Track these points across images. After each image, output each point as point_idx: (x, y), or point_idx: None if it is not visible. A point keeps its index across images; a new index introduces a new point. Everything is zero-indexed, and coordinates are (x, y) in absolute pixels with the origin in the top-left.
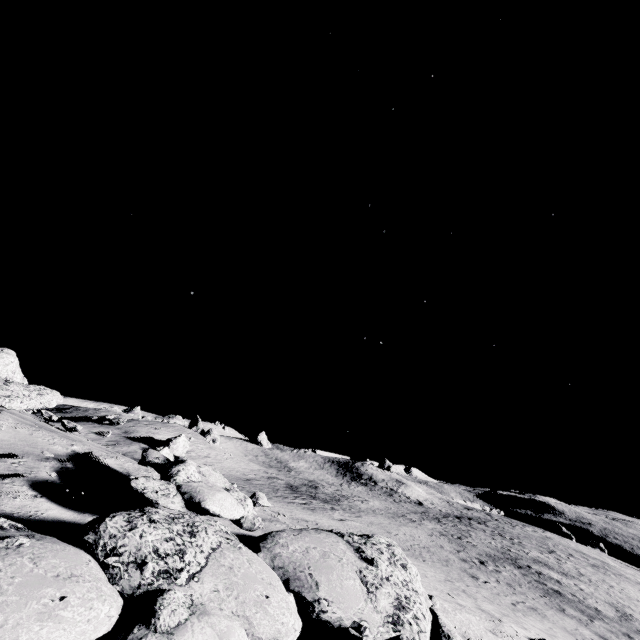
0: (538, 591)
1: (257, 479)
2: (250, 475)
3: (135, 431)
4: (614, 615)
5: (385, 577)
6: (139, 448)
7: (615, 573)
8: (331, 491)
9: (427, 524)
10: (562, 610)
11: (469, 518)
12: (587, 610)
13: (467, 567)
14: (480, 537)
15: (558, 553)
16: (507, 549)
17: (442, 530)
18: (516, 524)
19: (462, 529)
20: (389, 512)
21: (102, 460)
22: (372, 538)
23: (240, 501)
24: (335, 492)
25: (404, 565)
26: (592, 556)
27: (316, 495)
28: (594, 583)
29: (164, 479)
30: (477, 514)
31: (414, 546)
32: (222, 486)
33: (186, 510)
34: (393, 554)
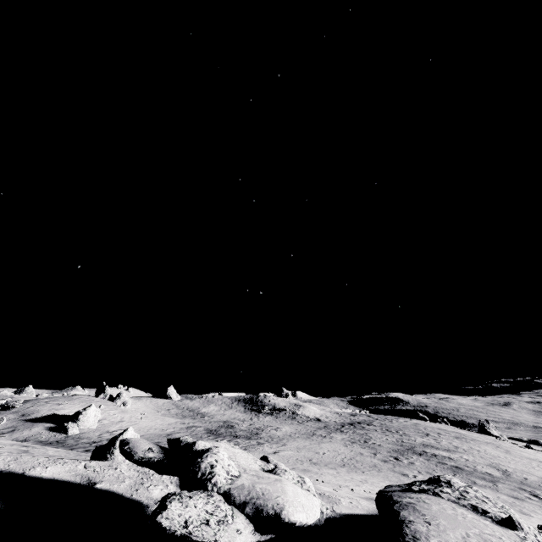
0: (448, 471)
1: (177, 432)
2: (169, 429)
3: (35, 411)
4: (500, 474)
5: (537, 541)
6: (43, 429)
7: (471, 439)
8: (246, 427)
9: (336, 436)
10: (474, 483)
11: (359, 422)
12: (485, 476)
13: (392, 467)
14: (377, 436)
15: (431, 434)
16: (401, 441)
17: (349, 438)
18: (391, 419)
19: (361, 433)
20: (302, 433)
21: (42, 472)
22: (453, 484)
23: (300, 485)
24: (250, 427)
25: (505, 508)
26: (450, 430)
27: (236, 434)
28: (468, 452)
29: (193, 487)
30: (362, 418)
31: (344, 460)
32: (257, 468)
33: (258, 536)
34: (486, 498)
